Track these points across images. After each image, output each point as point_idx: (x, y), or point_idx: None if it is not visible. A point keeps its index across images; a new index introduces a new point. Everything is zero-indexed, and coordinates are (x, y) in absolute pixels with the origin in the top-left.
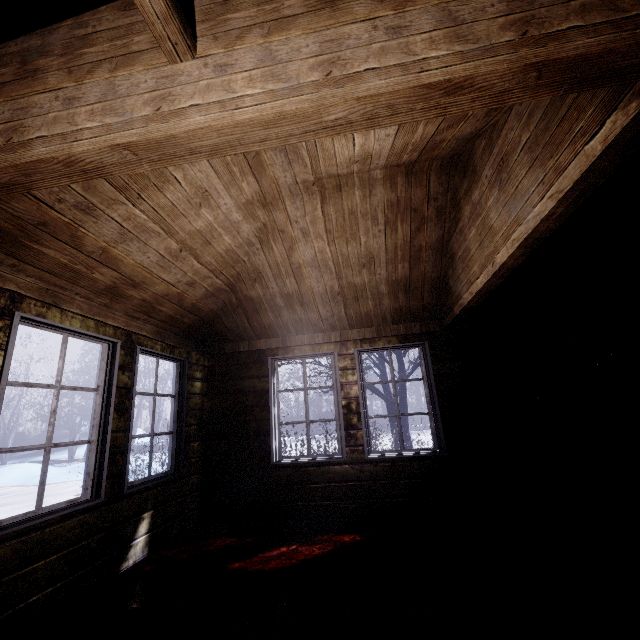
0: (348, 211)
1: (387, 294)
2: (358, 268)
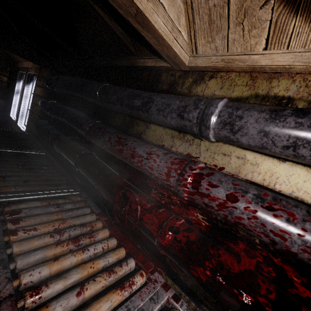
0: None
1: None
2: None
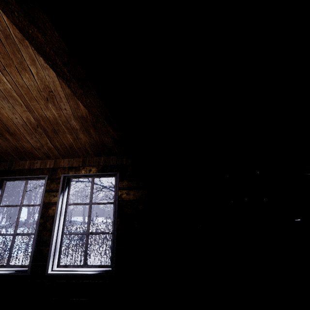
0: (2, 34)
1: (80, 129)
2: (43, 102)
